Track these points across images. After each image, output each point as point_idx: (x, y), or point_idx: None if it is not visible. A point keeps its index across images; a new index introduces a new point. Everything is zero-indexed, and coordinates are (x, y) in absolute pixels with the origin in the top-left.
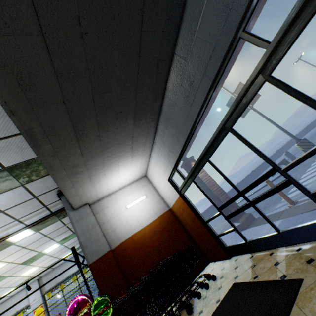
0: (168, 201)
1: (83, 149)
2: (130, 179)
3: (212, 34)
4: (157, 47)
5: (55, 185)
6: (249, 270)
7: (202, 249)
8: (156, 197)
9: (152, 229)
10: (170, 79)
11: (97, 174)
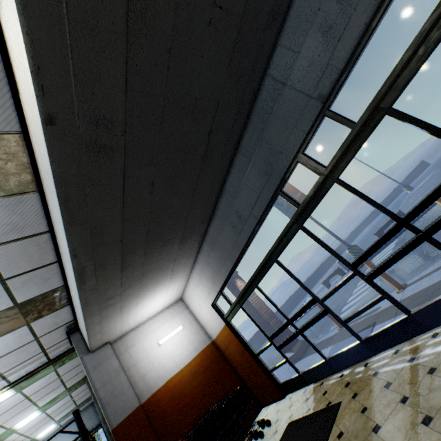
0: (210, 331)
1: (124, 279)
2: (163, 305)
3: (257, 186)
4: (209, 186)
5: (65, 320)
6: (303, 405)
7: (253, 390)
8: (196, 327)
9: (192, 371)
10: (218, 206)
11: (130, 303)
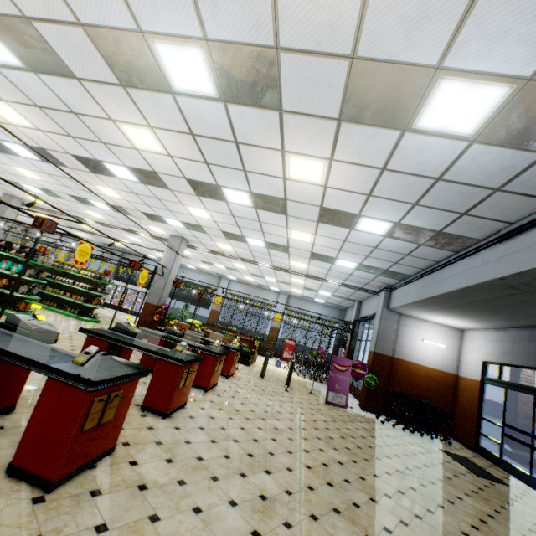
0: (461, 369)
1: (448, 307)
2: (446, 323)
3: None
4: None
5: (390, 283)
6: (482, 464)
7: (454, 425)
8: (454, 356)
9: (427, 373)
10: None
11: (433, 312)
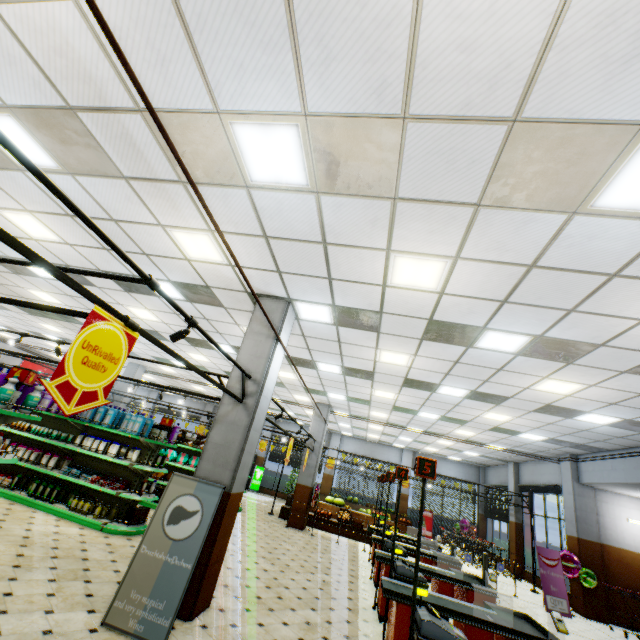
0: None
1: None
2: None
3: None
4: None
5: (575, 452)
6: None
7: None
8: None
9: None
10: None
11: None
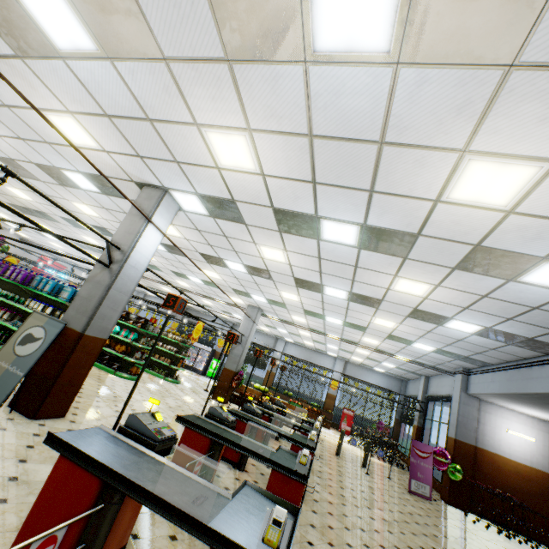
0: None
1: (538, 403)
2: (533, 414)
3: None
4: None
5: (467, 366)
6: None
7: None
8: (544, 451)
9: (516, 468)
10: None
11: (519, 404)
